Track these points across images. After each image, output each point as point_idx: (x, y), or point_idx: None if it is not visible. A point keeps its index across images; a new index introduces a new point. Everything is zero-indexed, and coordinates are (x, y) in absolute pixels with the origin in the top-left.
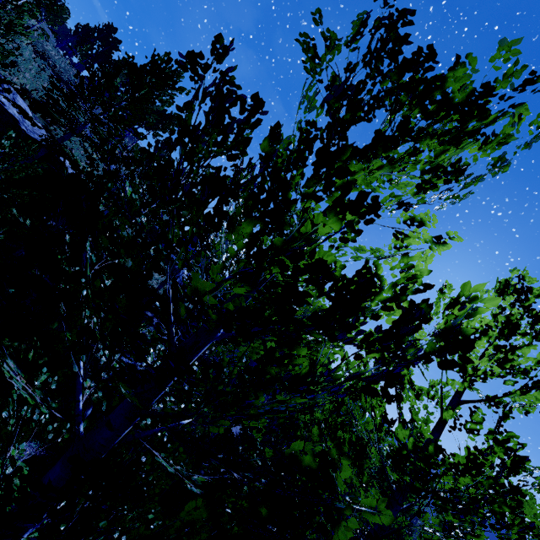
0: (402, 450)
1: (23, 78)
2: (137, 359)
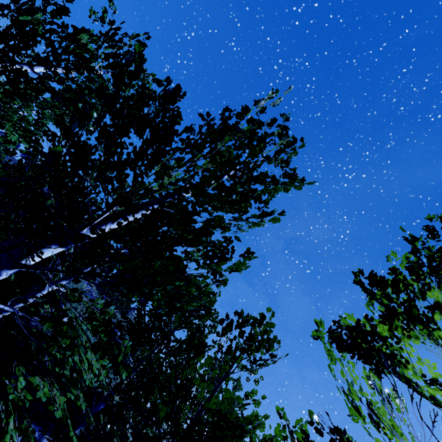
0: None
1: None
2: None
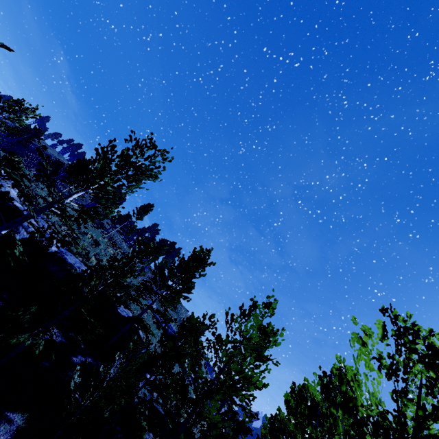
0: None
1: None
2: None
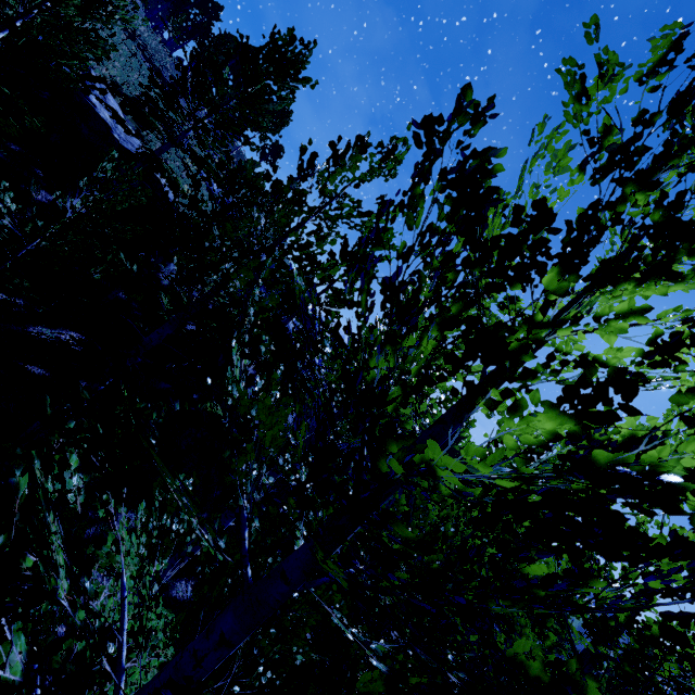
0: (609, 620)
1: (112, 69)
2: (284, 471)
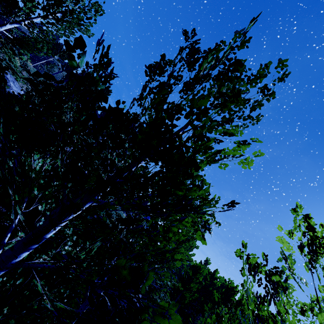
0: None
1: None
2: (64, 236)
